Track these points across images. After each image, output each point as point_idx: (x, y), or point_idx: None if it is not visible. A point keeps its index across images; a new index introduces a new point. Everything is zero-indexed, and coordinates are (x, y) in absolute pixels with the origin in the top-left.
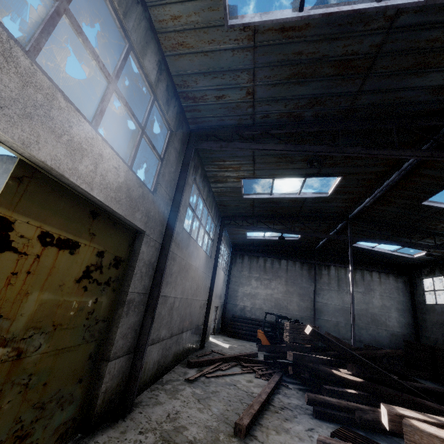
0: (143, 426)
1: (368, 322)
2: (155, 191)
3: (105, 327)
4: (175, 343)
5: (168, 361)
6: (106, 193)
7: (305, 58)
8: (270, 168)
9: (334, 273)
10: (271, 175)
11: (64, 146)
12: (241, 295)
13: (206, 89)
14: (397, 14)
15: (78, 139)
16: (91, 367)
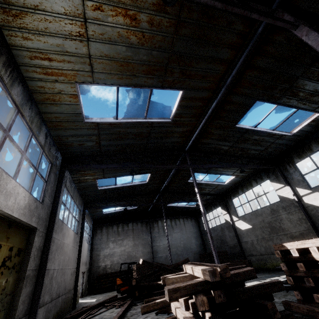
0: None
1: (182, 250)
2: (42, 201)
3: (10, 299)
4: (54, 306)
5: None
6: (19, 212)
7: (122, 132)
8: (113, 172)
9: (160, 224)
10: (114, 176)
11: (3, 196)
12: (102, 258)
13: (73, 141)
14: (152, 123)
15: (9, 189)
16: None
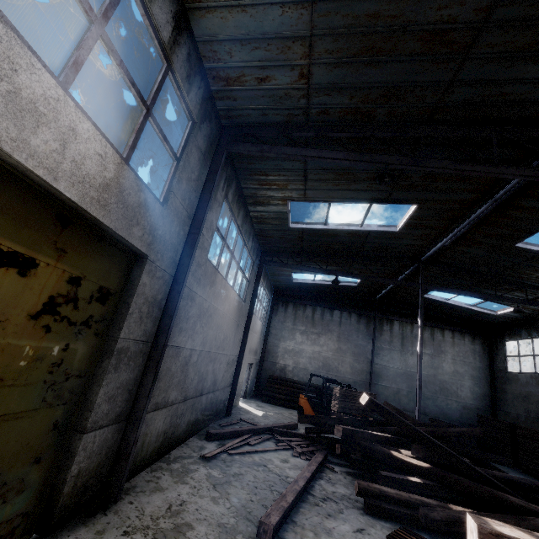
0: (130, 523)
1: (436, 391)
2: (165, 201)
3: (81, 386)
4: (190, 409)
5: (179, 432)
6: (82, 189)
7: (383, 24)
8: (327, 188)
9: (397, 330)
10: (327, 198)
11: (0, 100)
12: (281, 352)
13: (244, 65)
14: None
15: (30, 94)
16: (58, 440)
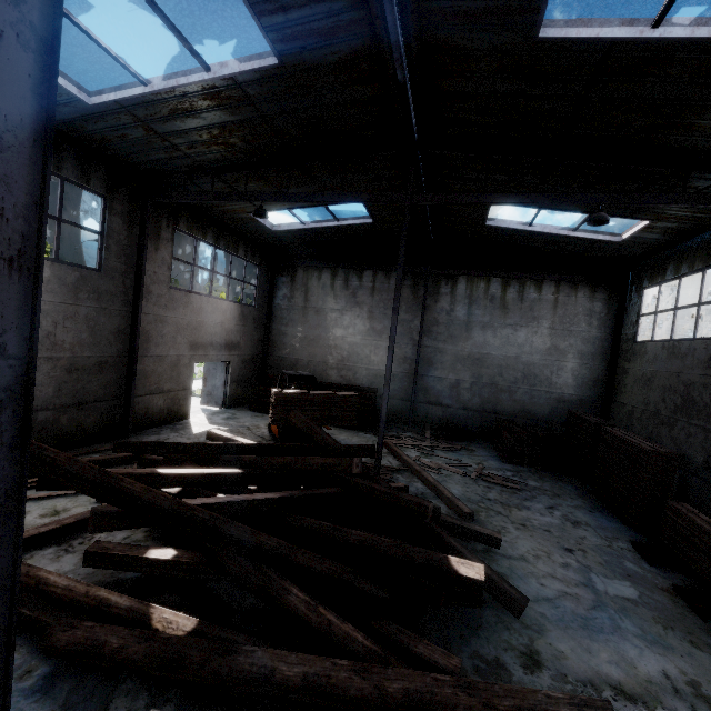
0: None
1: (516, 379)
2: None
3: None
4: None
5: None
6: None
7: None
8: None
9: (463, 291)
10: None
11: None
12: (291, 342)
13: None
14: None
15: None
16: None
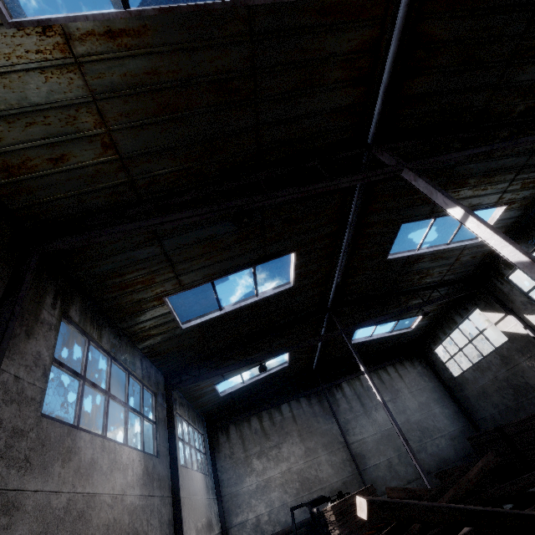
0: None
1: (419, 437)
2: None
3: None
4: None
5: None
6: None
7: (167, 81)
8: (200, 266)
9: (349, 391)
10: (206, 278)
11: None
12: (245, 500)
13: (24, 147)
14: (251, 15)
15: None
16: None
